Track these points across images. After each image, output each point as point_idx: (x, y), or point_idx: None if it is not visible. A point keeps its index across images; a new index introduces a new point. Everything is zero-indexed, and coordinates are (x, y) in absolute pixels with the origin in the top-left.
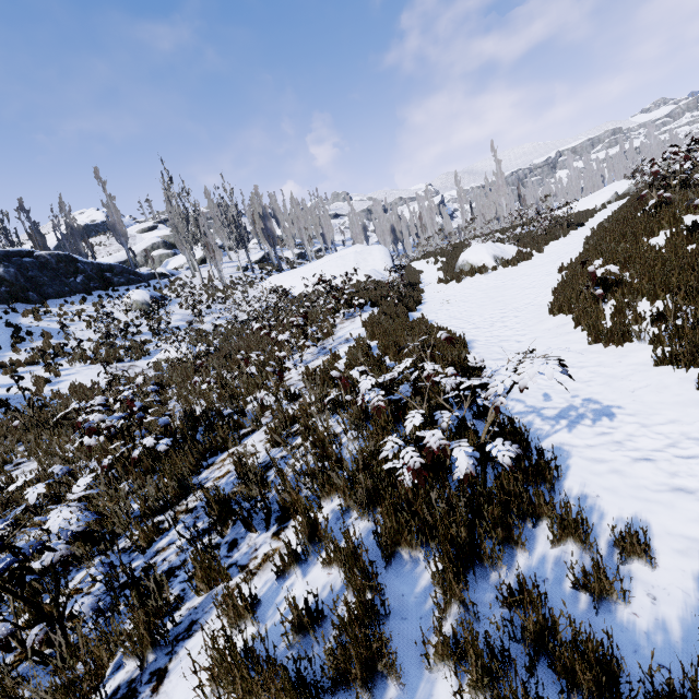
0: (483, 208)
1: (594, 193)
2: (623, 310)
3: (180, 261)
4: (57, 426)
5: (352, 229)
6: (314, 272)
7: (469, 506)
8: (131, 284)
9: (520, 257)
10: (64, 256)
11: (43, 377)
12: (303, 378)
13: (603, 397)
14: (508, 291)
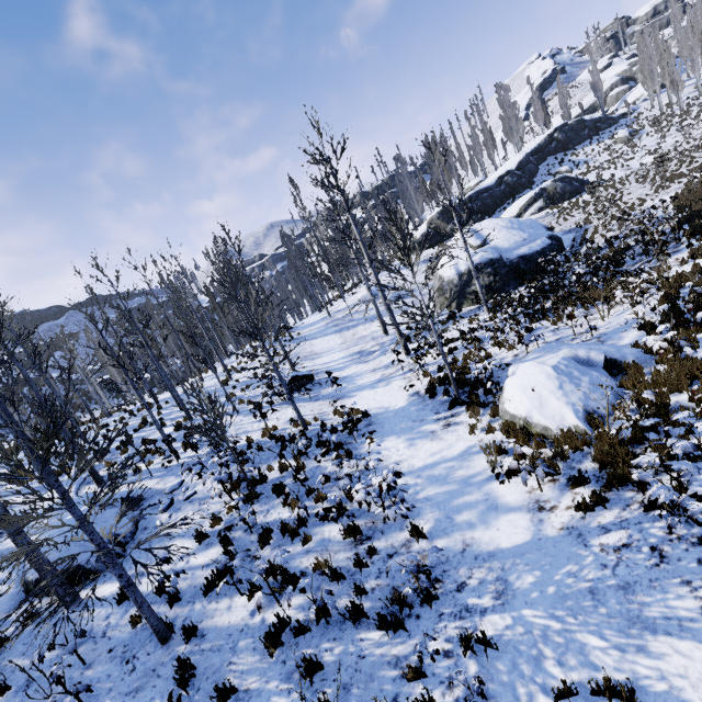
0: None
1: None
2: None
3: (637, 95)
4: (621, 182)
5: None
6: None
7: None
8: (610, 127)
9: None
10: (580, 120)
11: (599, 175)
12: None
13: None
14: None
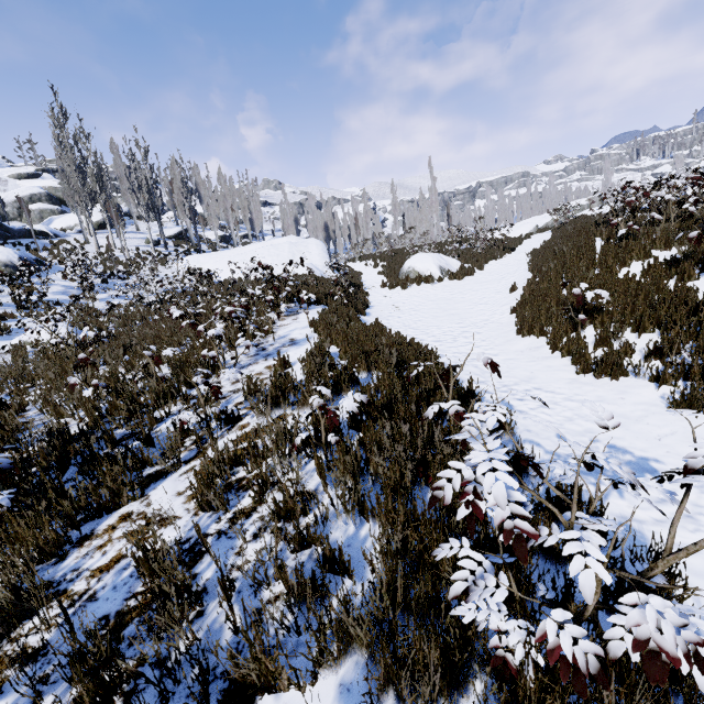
0: (414, 220)
1: (518, 223)
2: (607, 339)
3: (70, 221)
4: None
5: (284, 220)
6: (241, 258)
7: (622, 697)
8: None
9: (464, 271)
10: None
11: None
12: (239, 389)
13: (629, 444)
14: (460, 304)
